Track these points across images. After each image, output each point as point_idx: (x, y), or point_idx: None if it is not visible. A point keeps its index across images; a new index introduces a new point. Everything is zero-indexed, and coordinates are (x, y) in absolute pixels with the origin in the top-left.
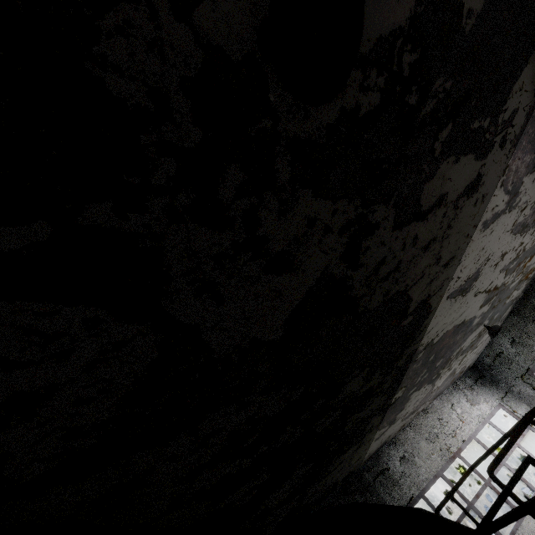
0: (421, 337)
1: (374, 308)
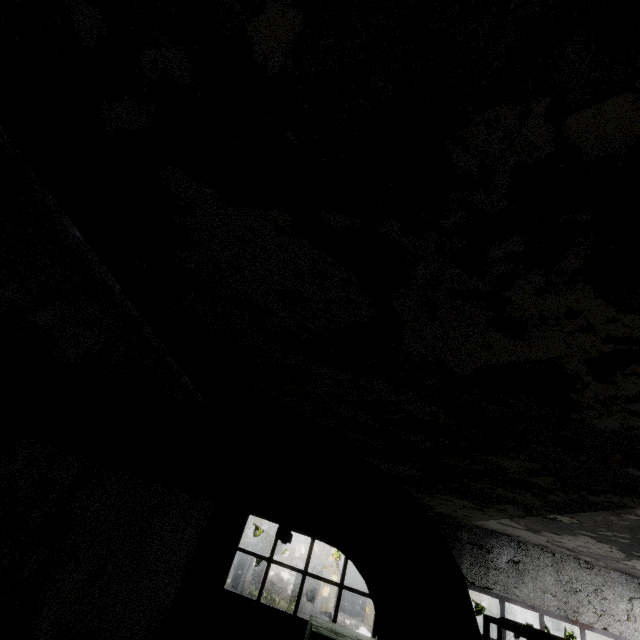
0: None
1: (596, 427)
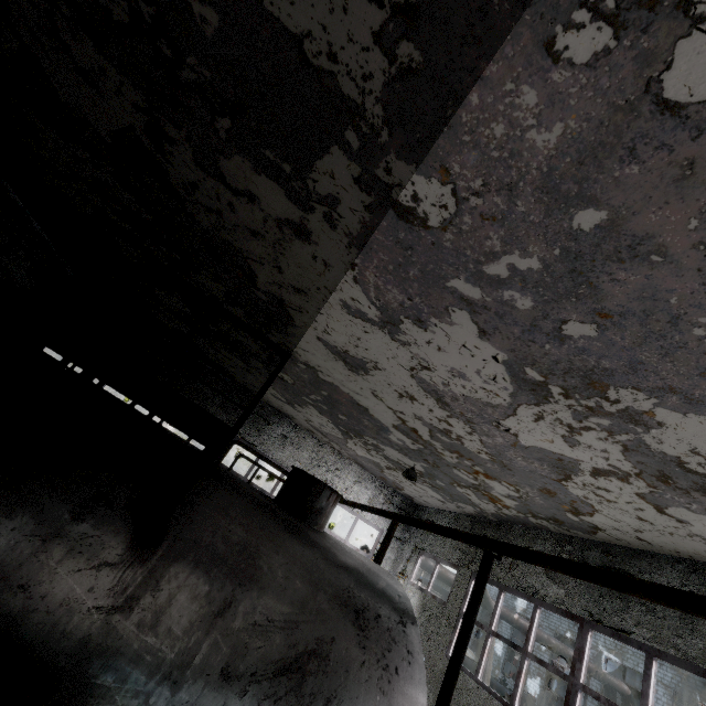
0: (294, 343)
1: (205, 227)
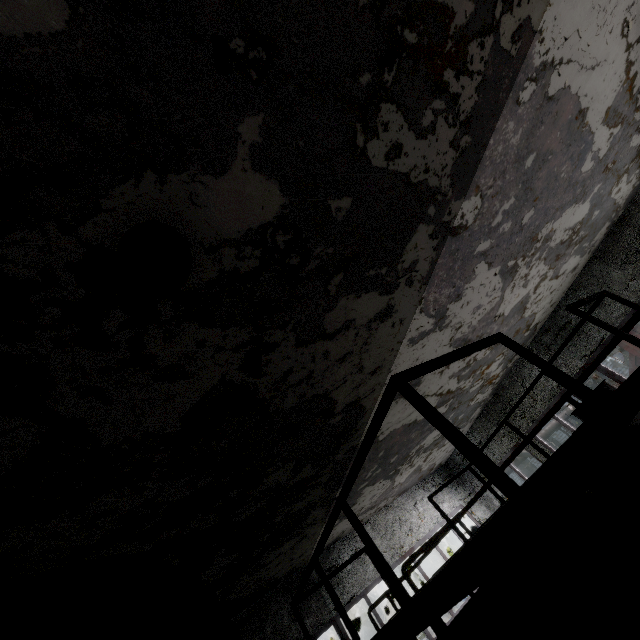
0: (360, 434)
1: (289, 408)
